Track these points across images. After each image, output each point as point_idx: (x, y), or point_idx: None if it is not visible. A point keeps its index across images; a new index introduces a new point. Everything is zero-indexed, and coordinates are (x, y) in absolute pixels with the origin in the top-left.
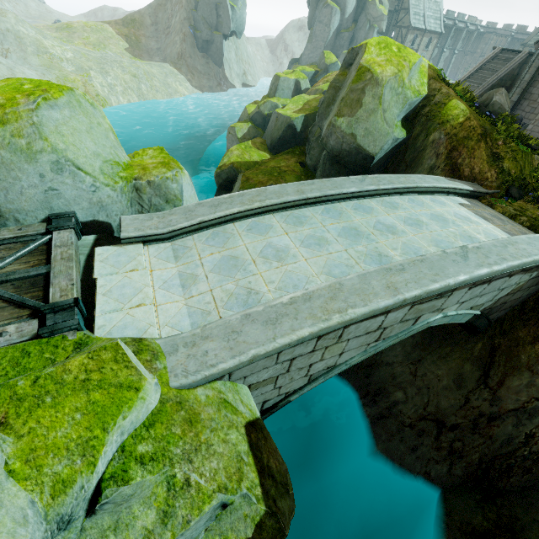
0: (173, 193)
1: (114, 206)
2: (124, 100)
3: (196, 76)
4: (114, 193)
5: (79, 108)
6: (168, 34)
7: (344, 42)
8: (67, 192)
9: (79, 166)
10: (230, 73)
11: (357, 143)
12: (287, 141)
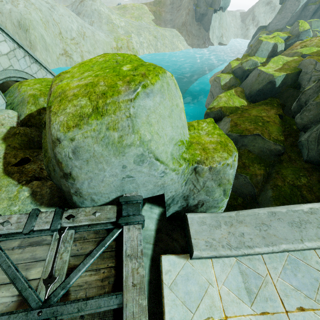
0: (227, 177)
1: (171, 185)
2: (146, 52)
3: (191, 37)
4: (177, 175)
5: (167, 91)
6: (179, 10)
7: (309, 13)
8: (140, 178)
9: (158, 156)
10: (212, 36)
11: None
12: (264, 93)
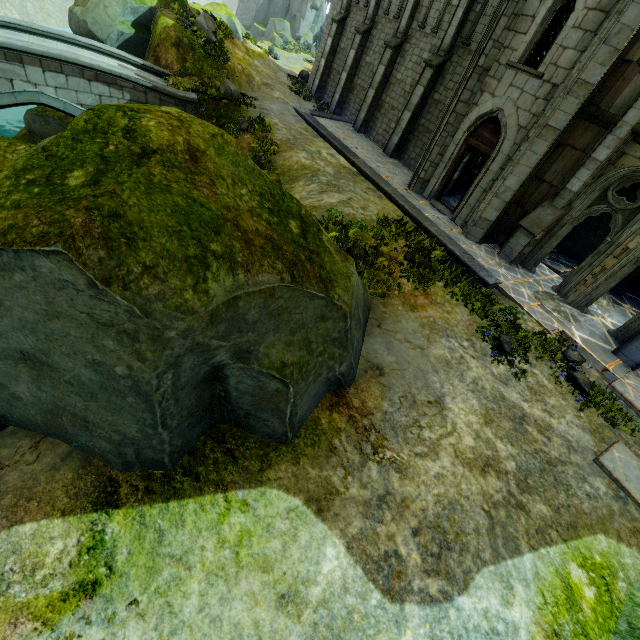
0: None
1: None
2: None
3: None
4: None
5: None
6: None
7: (279, 10)
8: None
9: None
10: None
11: (89, 29)
12: None
